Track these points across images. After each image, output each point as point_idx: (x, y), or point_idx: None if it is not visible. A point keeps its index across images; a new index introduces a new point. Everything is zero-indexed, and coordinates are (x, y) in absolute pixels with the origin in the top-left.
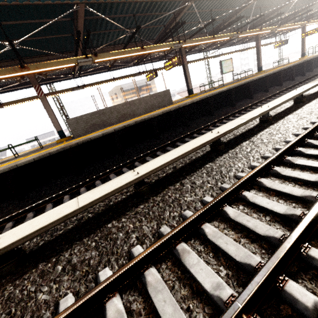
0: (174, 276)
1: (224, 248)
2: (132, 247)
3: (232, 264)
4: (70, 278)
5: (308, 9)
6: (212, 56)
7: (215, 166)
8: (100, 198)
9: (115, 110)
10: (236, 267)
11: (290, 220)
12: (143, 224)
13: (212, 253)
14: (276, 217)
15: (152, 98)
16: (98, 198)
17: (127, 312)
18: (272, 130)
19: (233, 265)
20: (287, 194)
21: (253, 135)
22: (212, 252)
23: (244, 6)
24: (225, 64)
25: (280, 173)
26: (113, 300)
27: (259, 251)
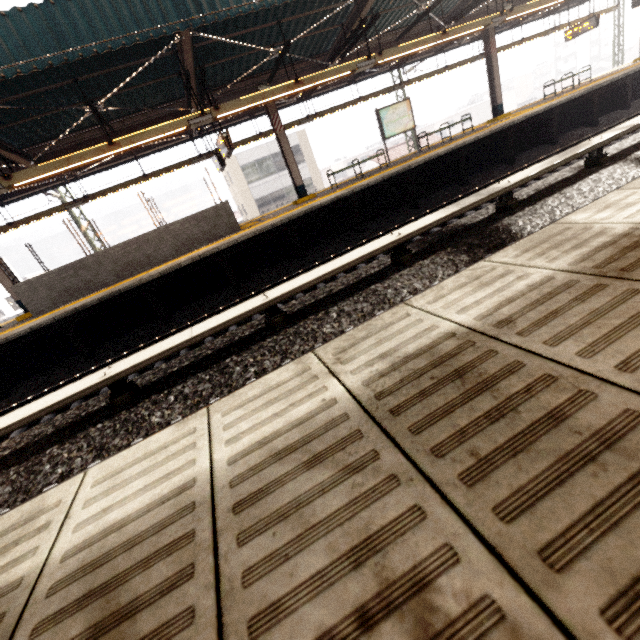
0: None
1: None
2: None
3: None
4: None
5: None
6: (382, 91)
7: (49, 457)
8: None
9: (107, 258)
10: None
11: None
12: None
13: None
14: None
15: (189, 224)
16: None
17: None
18: (229, 365)
19: None
20: None
21: (202, 369)
22: None
23: None
24: (391, 116)
25: None
26: None
27: None
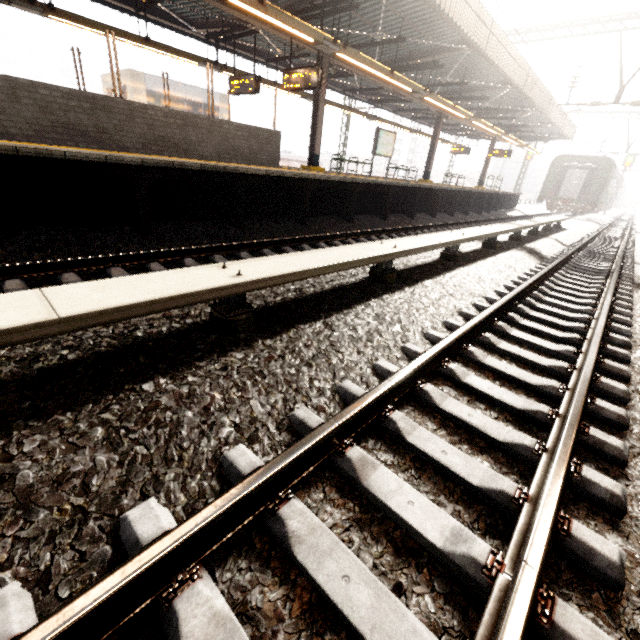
0: (345, 517)
1: (444, 461)
2: (225, 447)
3: (459, 492)
4: (11, 532)
5: (510, 115)
6: (364, 114)
7: (388, 307)
8: (135, 307)
9: (141, 116)
10: (468, 497)
11: (530, 421)
12: (250, 397)
13: (416, 469)
14: (506, 414)
15: (241, 133)
16: (127, 307)
17: (239, 617)
18: (466, 276)
19: (462, 494)
20: (515, 378)
21: (437, 274)
22: (415, 467)
23: (450, 48)
24: (384, 139)
25: (495, 344)
26: (196, 588)
27: (497, 469)
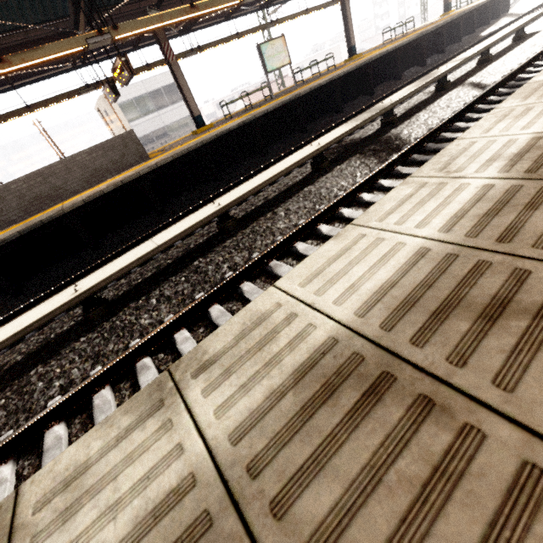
0: None
1: None
2: None
3: None
4: None
5: None
6: (257, 28)
7: (37, 376)
8: None
9: (9, 194)
10: None
11: None
12: None
13: None
14: None
15: (96, 154)
16: None
17: None
18: (201, 266)
19: None
20: None
21: (172, 275)
22: None
23: None
24: (271, 51)
25: (94, 409)
26: None
27: None
